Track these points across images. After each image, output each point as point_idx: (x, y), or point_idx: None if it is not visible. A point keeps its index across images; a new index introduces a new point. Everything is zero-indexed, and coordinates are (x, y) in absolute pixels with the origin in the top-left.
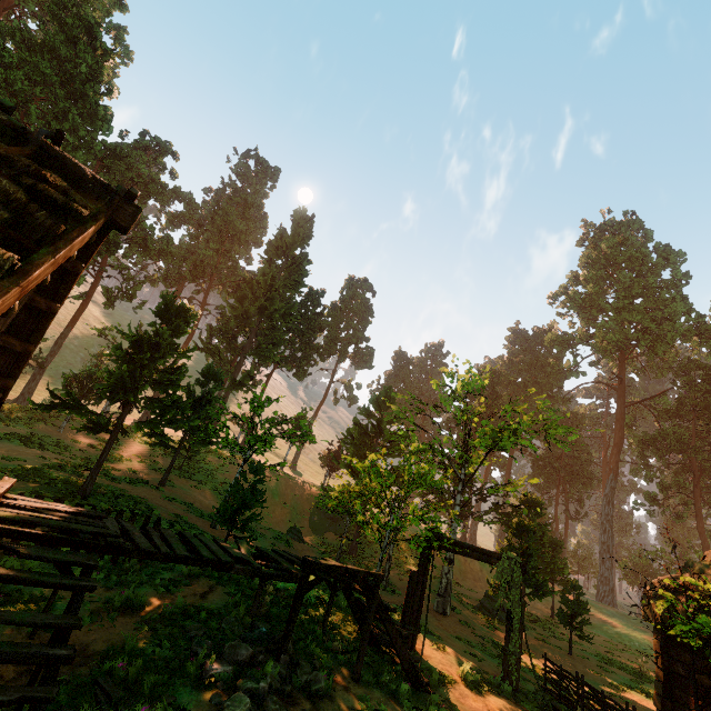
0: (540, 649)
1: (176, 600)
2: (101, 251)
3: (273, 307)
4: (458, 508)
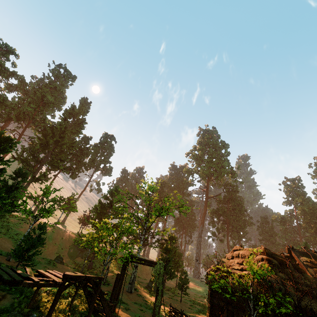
0: (169, 302)
1: None
2: None
3: (63, 141)
4: (142, 242)
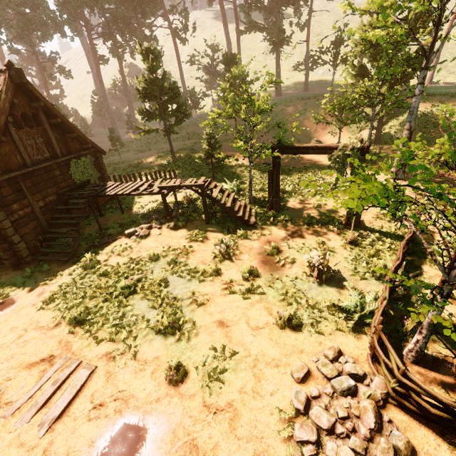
0: None
1: (170, 199)
2: (152, 11)
3: None
4: (419, 87)
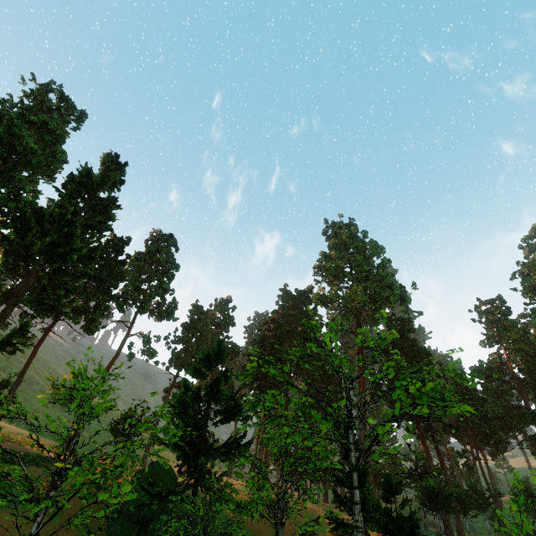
0: None
1: None
2: None
3: (70, 245)
4: (358, 492)
